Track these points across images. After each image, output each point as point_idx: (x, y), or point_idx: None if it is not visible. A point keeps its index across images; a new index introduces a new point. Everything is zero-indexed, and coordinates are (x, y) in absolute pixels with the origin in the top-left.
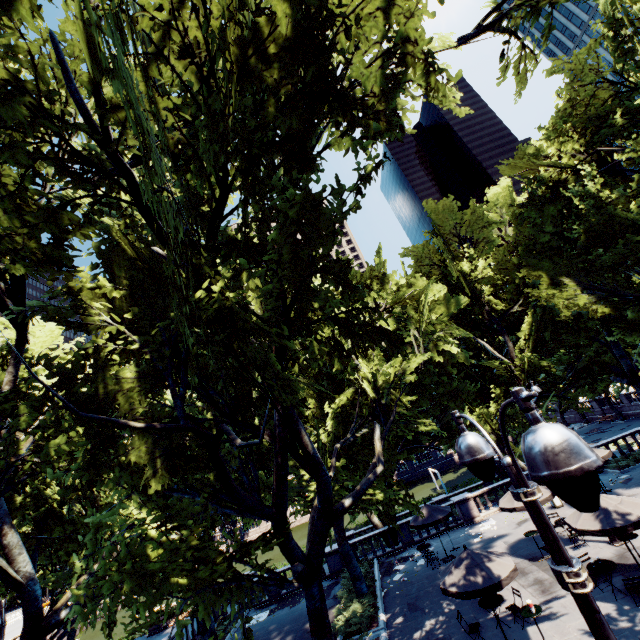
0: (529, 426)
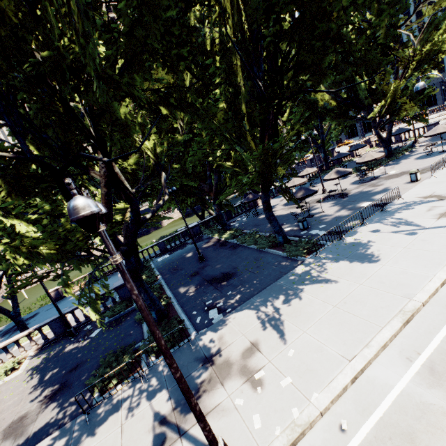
0: (286, 163)
